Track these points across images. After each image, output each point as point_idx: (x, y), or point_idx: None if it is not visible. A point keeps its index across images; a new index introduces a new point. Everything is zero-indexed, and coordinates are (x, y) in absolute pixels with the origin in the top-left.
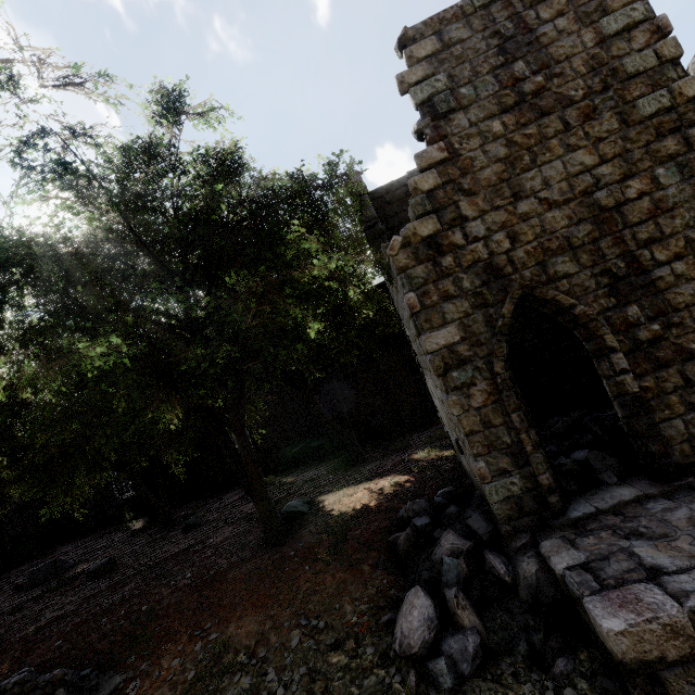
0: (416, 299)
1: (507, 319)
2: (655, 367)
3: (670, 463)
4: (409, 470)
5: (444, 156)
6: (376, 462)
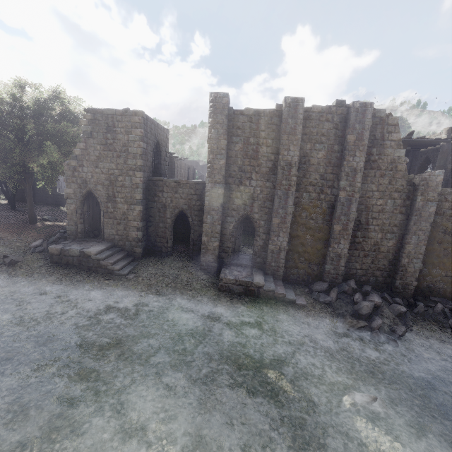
0: (66, 179)
1: (84, 194)
2: (109, 218)
3: (103, 237)
4: None
5: (84, 148)
6: None
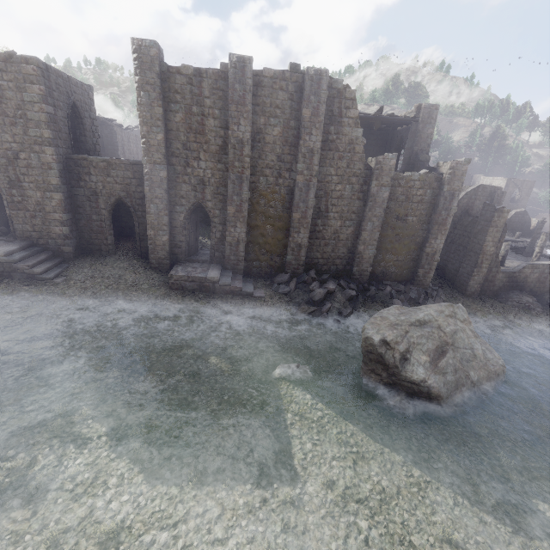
0: None
1: None
2: (17, 209)
3: (15, 234)
4: None
5: None
6: None
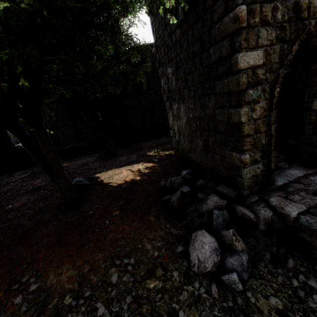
0: (246, 13)
1: (292, 56)
2: None
3: None
4: (152, 160)
5: None
6: (125, 156)
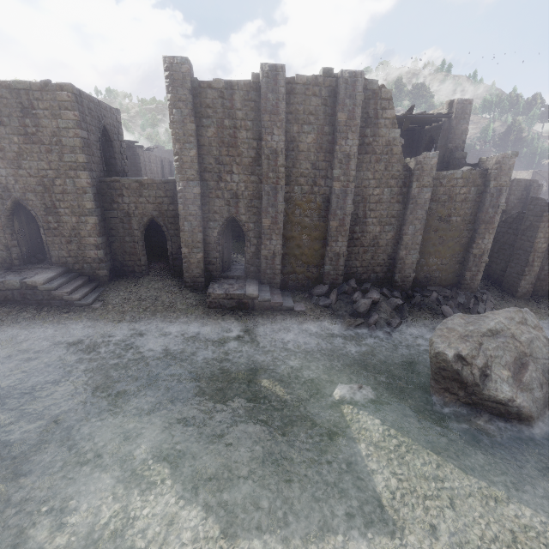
0: None
1: (9, 206)
2: (53, 236)
3: (51, 261)
4: None
5: None
6: None
